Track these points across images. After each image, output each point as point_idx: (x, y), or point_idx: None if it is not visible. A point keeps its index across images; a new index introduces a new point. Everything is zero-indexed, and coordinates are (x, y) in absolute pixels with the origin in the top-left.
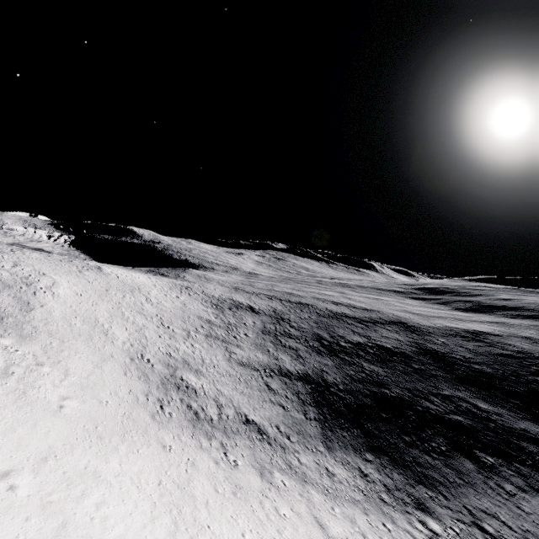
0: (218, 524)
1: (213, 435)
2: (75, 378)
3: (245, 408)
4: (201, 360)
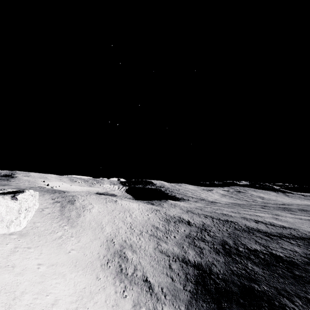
0: (93, 309)
1: (123, 281)
2: (81, 243)
3: (149, 273)
4: (140, 246)
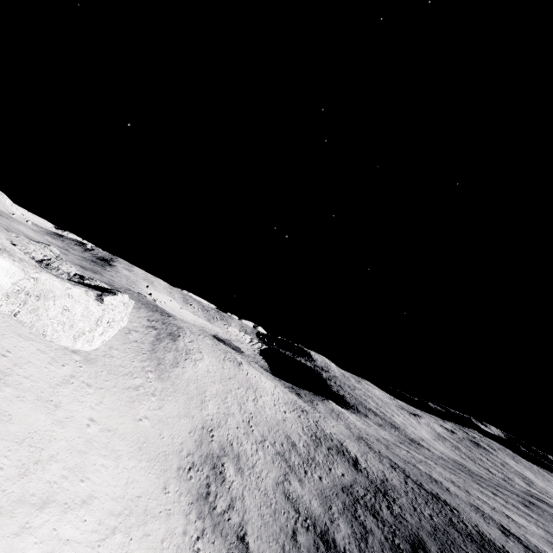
0: (138, 546)
1: (204, 518)
2: (162, 413)
3: (251, 527)
4: (253, 464)
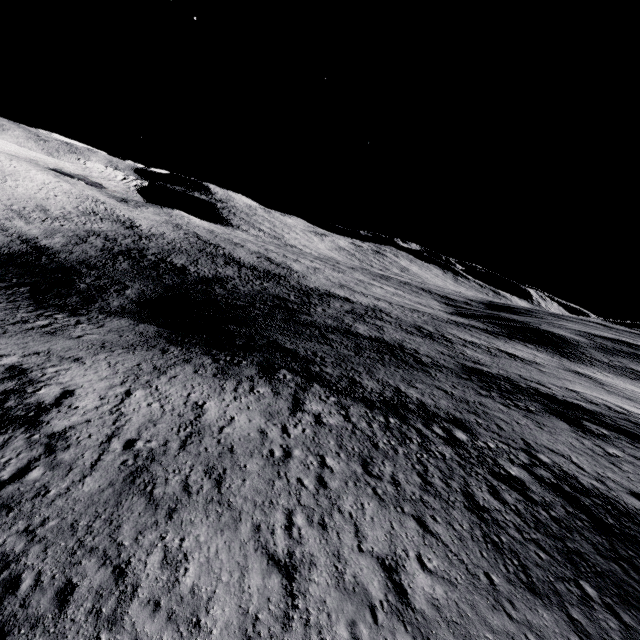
0: None
1: None
2: None
3: None
4: None
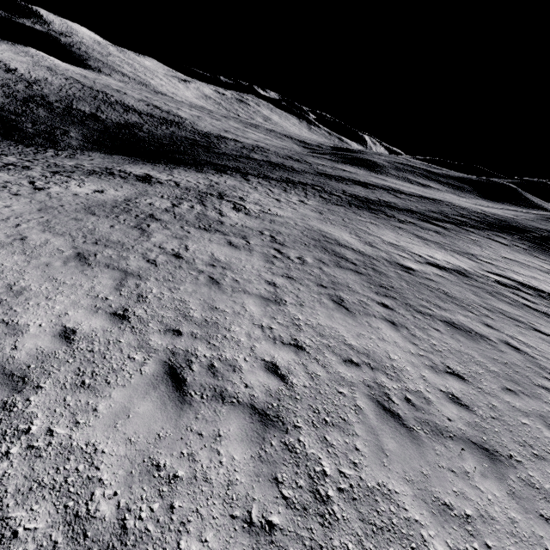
0: None
1: None
2: None
3: None
4: None
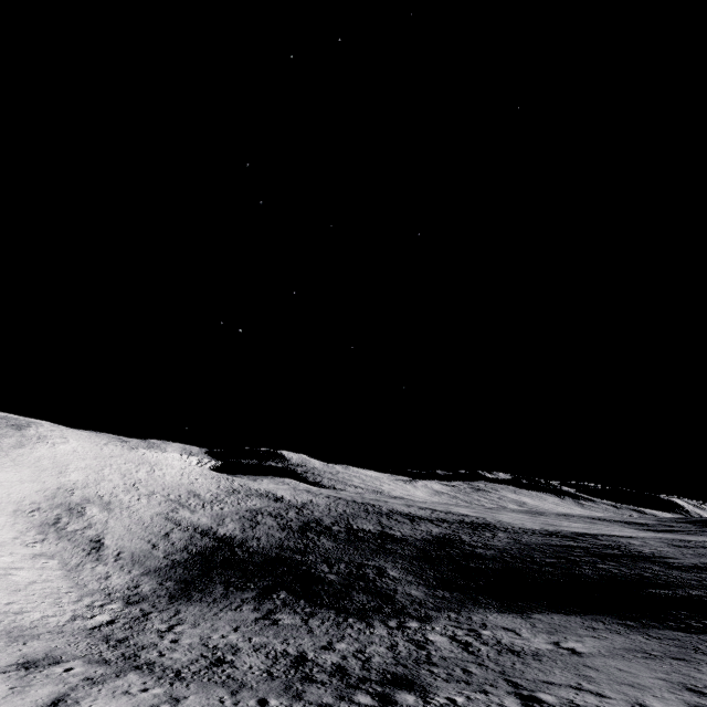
0: None
1: (47, 534)
2: None
3: (112, 535)
4: (128, 506)
